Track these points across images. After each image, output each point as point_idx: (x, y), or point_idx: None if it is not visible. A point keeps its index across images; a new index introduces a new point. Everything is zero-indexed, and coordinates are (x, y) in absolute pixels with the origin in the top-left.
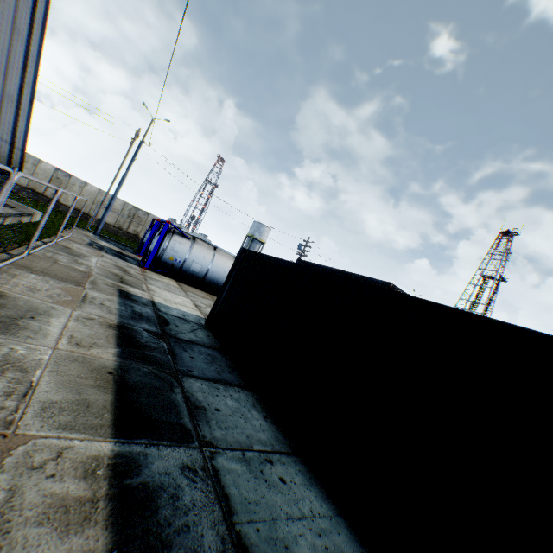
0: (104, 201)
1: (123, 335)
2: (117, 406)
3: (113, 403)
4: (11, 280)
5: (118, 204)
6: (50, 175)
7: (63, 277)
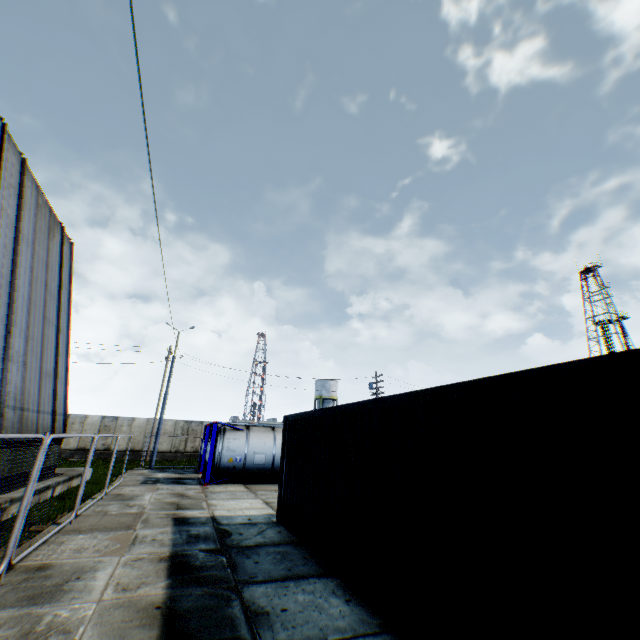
0: (154, 429)
1: (175, 564)
2: (164, 638)
3: (159, 636)
4: (58, 548)
5: (169, 426)
6: (98, 427)
7: (112, 526)
